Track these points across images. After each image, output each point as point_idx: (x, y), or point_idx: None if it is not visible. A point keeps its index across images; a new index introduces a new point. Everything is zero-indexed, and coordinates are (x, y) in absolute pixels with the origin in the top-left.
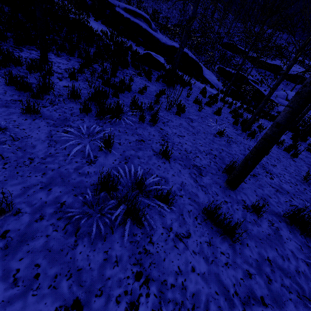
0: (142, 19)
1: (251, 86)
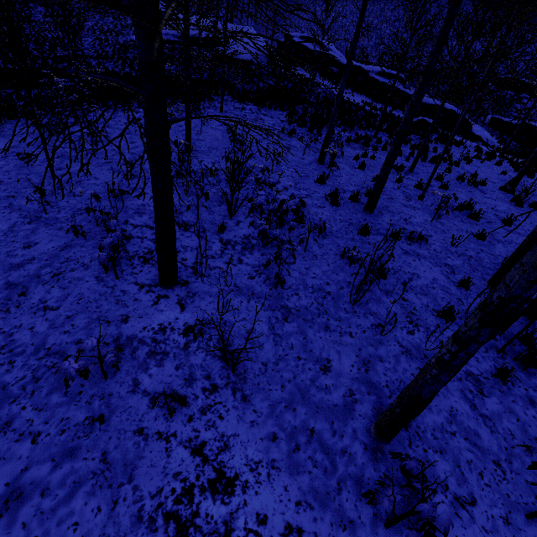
0: (397, 79)
1: None
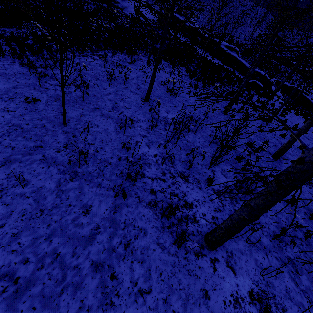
0: (235, 52)
1: (302, 97)
